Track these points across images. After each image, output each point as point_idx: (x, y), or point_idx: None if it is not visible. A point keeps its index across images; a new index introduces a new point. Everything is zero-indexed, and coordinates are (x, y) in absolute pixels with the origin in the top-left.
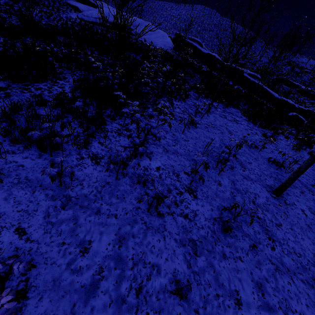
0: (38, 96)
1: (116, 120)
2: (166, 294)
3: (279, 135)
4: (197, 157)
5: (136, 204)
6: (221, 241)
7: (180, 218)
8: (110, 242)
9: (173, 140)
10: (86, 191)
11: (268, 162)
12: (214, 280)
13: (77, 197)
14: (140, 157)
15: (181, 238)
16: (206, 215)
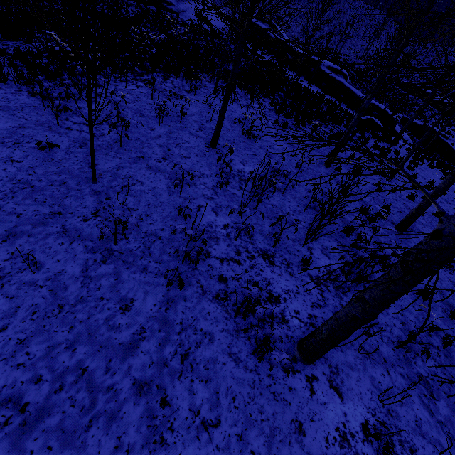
0: (2, 50)
1: (77, 78)
2: (36, 149)
3: (307, 128)
4: (149, 114)
5: (51, 120)
6: (113, 150)
7: (86, 134)
8: (12, 126)
9: (133, 100)
10: (11, 105)
11: (243, 135)
12: (82, 157)
13: (1, 106)
14: (79, 100)
15: (76, 140)
16: (113, 137)
